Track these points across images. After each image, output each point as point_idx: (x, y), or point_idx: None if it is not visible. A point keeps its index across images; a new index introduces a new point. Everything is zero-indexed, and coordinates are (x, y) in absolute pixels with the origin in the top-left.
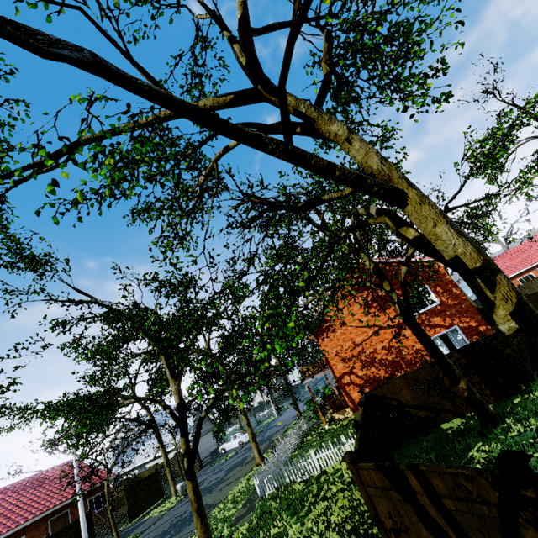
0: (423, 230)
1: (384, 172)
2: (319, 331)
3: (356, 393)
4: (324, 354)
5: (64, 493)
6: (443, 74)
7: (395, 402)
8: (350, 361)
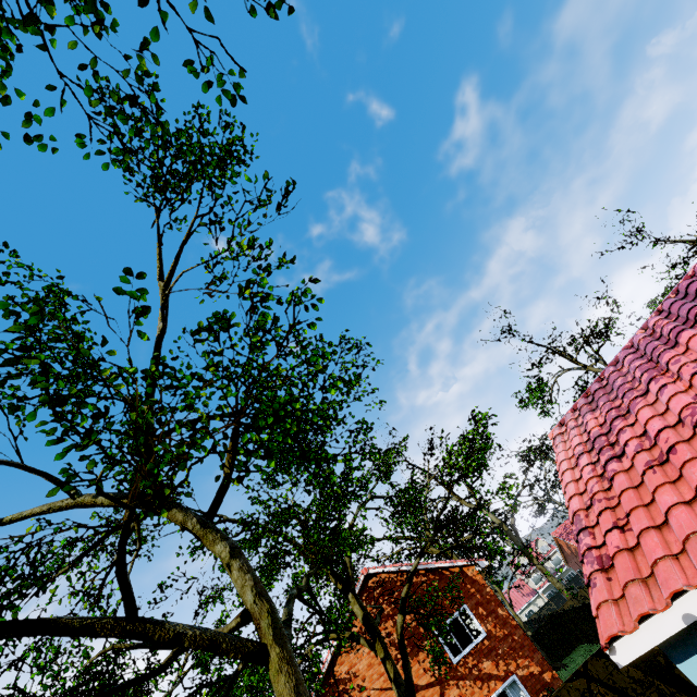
0: None
1: (256, 614)
2: None
3: None
4: None
5: None
6: (371, 428)
7: None
8: None
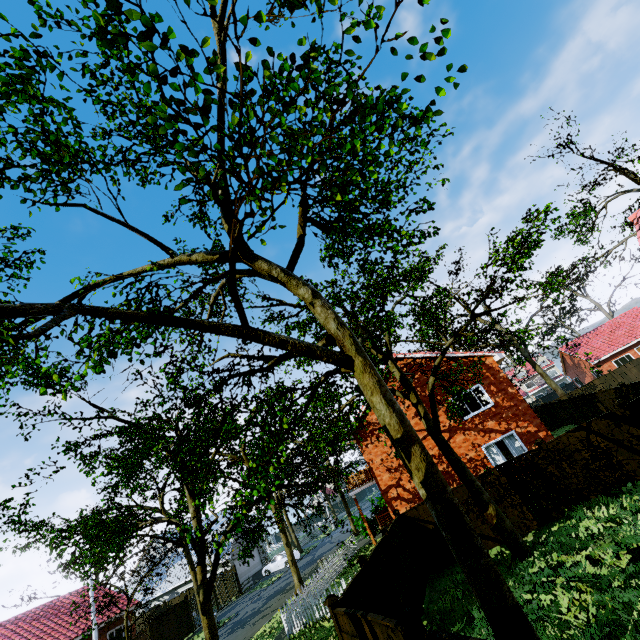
0: (366, 396)
1: (340, 337)
2: (363, 436)
3: (404, 510)
4: (367, 462)
5: (81, 624)
6: (430, 208)
7: (432, 525)
8: (396, 472)
